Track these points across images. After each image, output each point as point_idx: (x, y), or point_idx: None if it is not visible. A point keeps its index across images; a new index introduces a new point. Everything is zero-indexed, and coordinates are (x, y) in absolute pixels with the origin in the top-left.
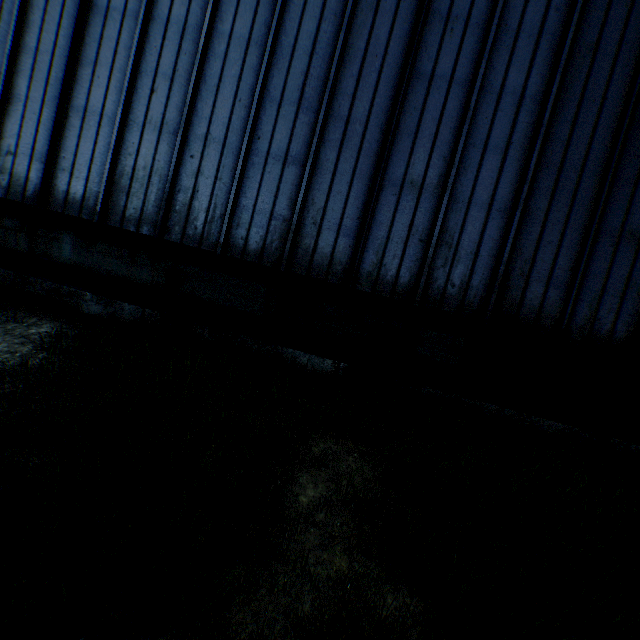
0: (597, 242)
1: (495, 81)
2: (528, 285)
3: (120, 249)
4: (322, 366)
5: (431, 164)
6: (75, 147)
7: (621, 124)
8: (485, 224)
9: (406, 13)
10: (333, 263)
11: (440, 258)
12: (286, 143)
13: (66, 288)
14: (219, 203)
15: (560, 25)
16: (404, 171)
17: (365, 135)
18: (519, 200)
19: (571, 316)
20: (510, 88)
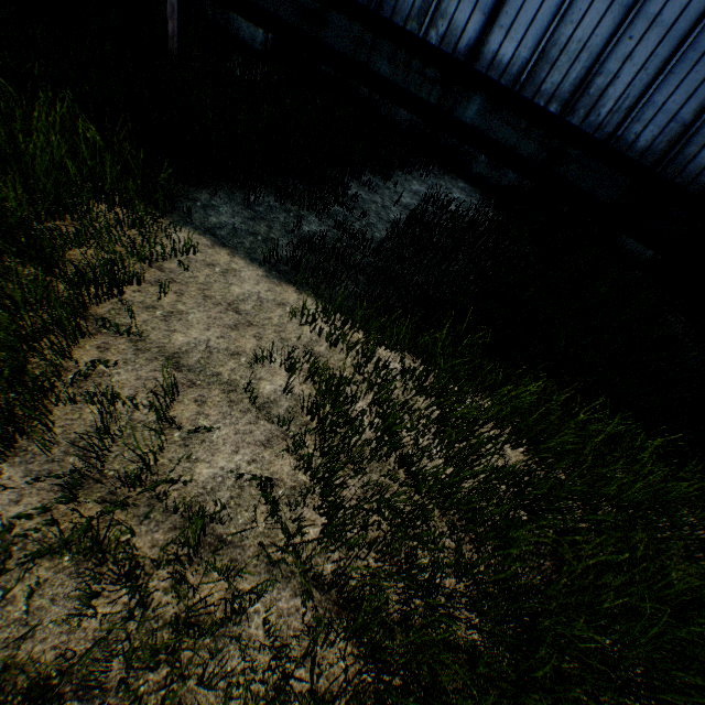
0: None
1: None
2: None
3: (520, 121)
4: (641, 254)
5: None
6: (520, 3)
7: None
8: None
9: None
10: (701, 174)
11: None
12: None
13: (466, 148)
14: (631, 95)
15: None
16: None
17: None
18: None
19: None
20: None
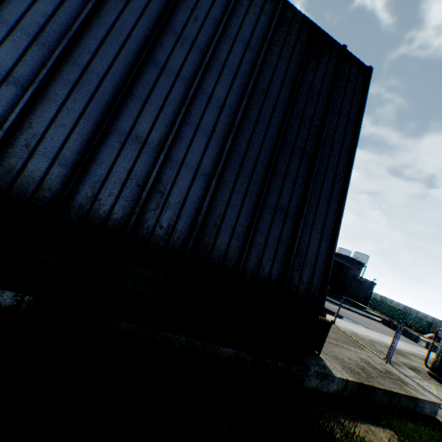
0: (263, 210)
1: (208, 88)
2: (219, 234)
3: None
4: (0, 299)
5: (155, 127)
6: None
7: (278, 141)
8: (192, 183)
9: (150, 18)
10: (42, 188)
11: (153, 202)
12: (11, 64)
13: None
14: None
15: (248, 72)
16: (131, 126)
17: (100, 87)
18: (216, 170)
19: (246, 261)
20: (217, 96)
